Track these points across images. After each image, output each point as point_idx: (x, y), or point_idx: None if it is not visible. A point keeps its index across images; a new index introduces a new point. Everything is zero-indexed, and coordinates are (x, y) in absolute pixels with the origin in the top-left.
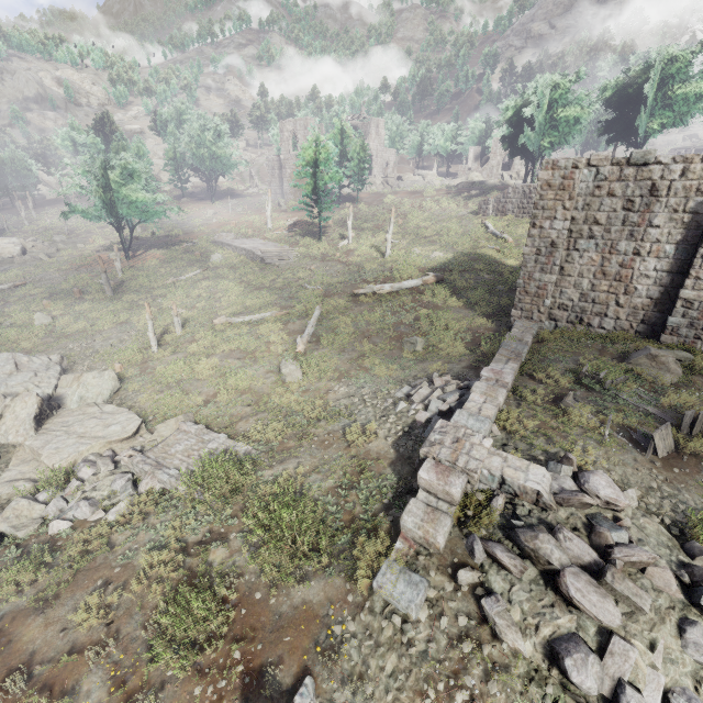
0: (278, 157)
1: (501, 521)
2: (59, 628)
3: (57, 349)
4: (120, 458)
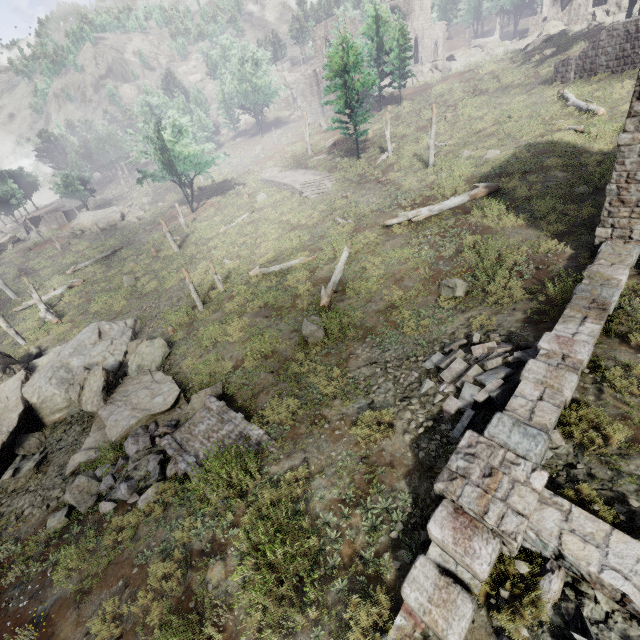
0: (314, 72)
1: (554, 625)
2: (84, 631)
3: (136, 311)
4: (158, 434)
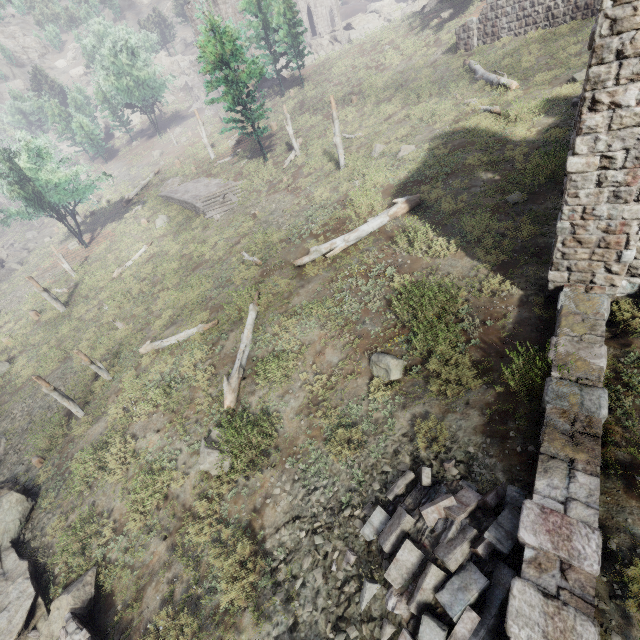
0: None
1: None
2: None
3: (4, 418)
4: None
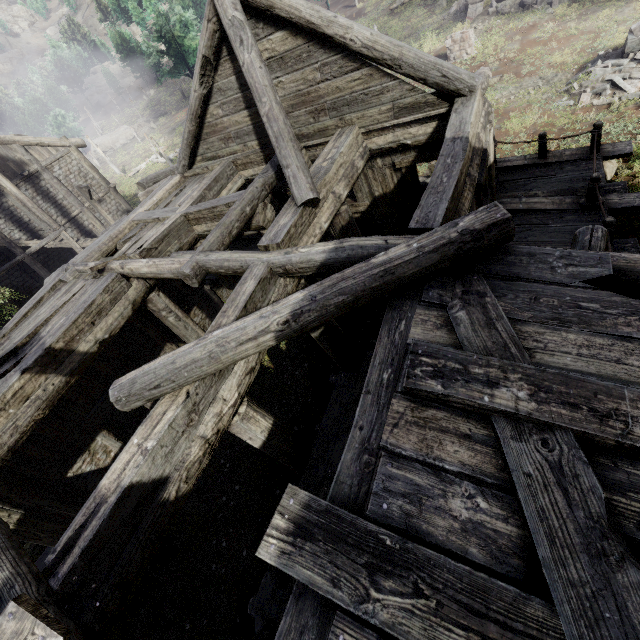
0: None
1: None
2: None
3: None
4: None
